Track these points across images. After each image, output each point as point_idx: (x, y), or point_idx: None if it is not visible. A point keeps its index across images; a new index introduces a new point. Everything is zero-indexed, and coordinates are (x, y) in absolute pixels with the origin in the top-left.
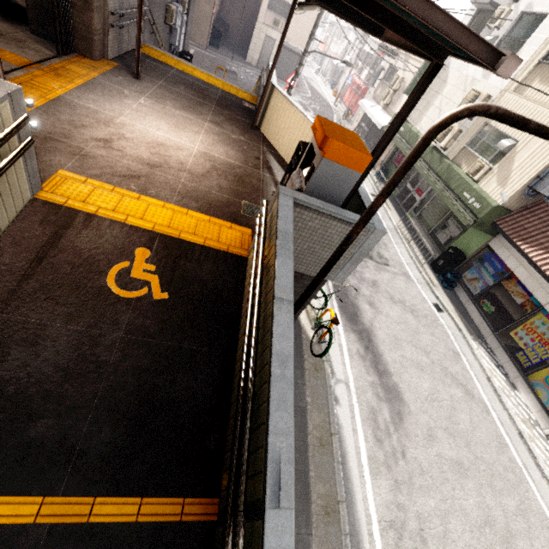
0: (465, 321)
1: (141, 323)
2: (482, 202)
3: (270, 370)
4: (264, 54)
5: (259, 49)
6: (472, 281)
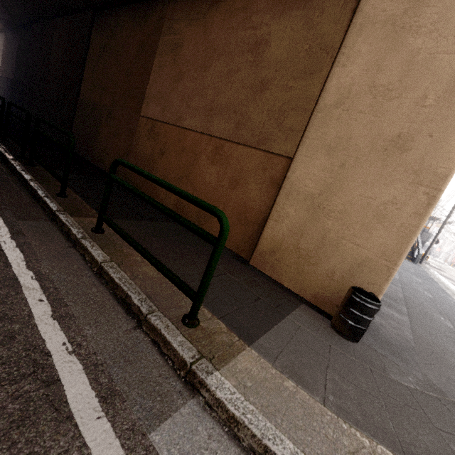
0: None
1: None
2: None
3: None
4: None
5: None
6: None
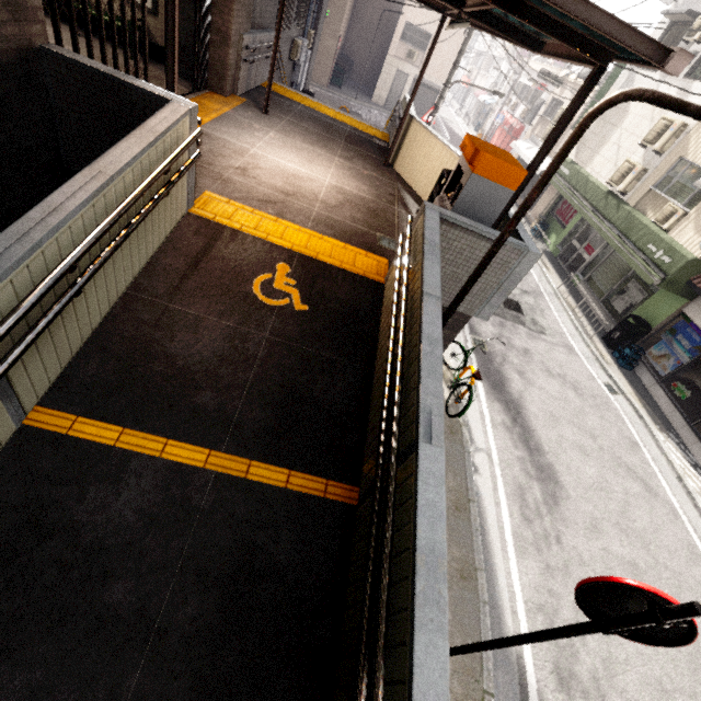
0: (648, 408)
1: (284, 329)
2: (673, 255)
3: (420, 347)
4: (394, 92)
5: (388, 86)
6: (659, 359)
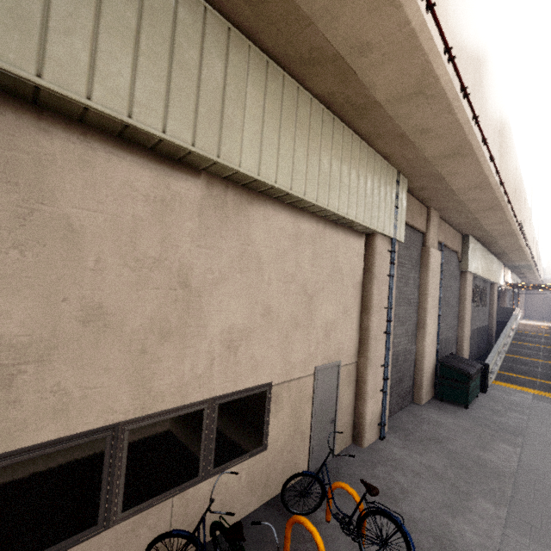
0: None
1: (546, 330)
2: None
3: None
4: None
5: None
6: None
